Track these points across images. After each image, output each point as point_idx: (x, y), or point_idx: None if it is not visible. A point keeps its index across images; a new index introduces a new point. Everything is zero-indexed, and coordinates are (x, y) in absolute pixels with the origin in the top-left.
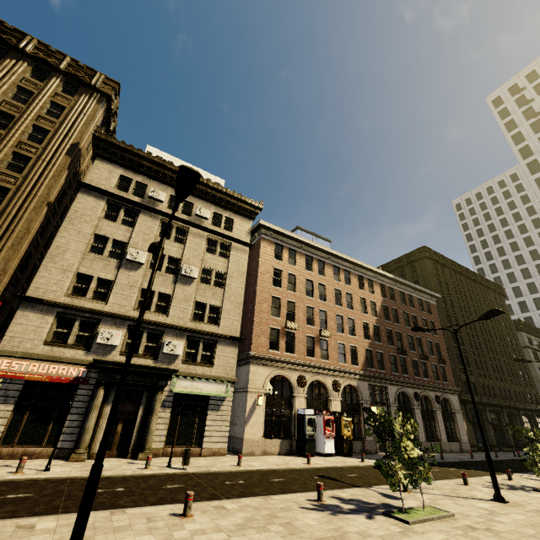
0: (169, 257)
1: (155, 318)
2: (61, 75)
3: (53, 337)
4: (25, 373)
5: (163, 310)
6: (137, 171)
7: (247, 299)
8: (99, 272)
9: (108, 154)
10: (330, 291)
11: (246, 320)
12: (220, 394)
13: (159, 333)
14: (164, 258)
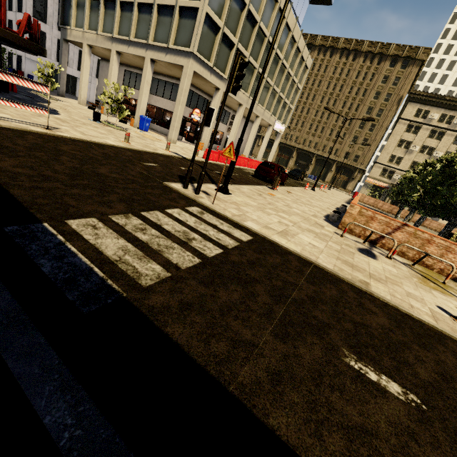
0: (429, 147)
1: None
2: (402, 59)
3: (381, 174)
4: (373, 183)
5: None
6: (426, 104)
7: None
8: (398, 154)
9: (414, 100)
10: None
11: None
12: None
13: None
14: (427, 148)
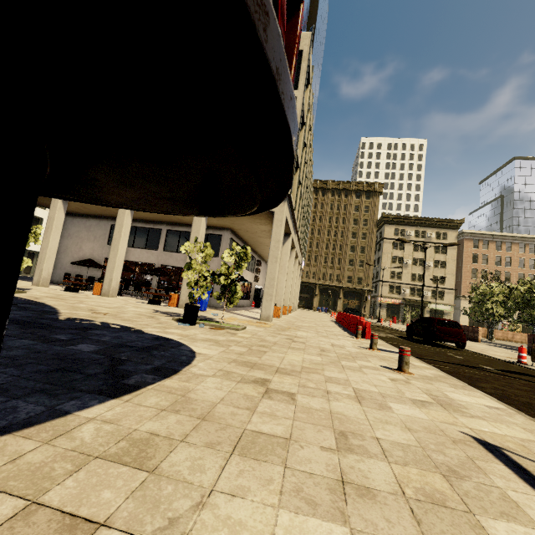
0: (419, 259)
1: (418, 283)
2: (364, 192)
3: (389, 291)
4: (387, 301)
5: (420, 280)
6: (400, 225)
7: (457, 270)
8: (397, 270)
9: (388, 222)
10: (514, 260)
11: (458, 280)
12: (448, 310)
13: (420, 289)
14: (417, 260)
